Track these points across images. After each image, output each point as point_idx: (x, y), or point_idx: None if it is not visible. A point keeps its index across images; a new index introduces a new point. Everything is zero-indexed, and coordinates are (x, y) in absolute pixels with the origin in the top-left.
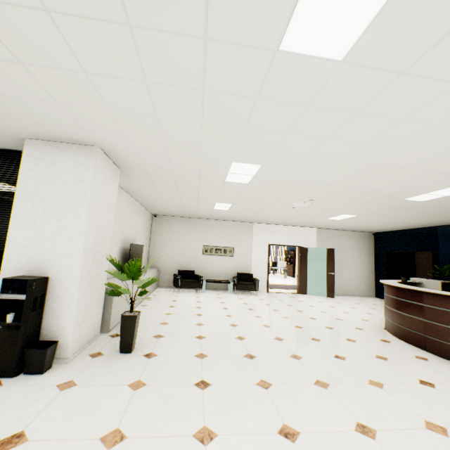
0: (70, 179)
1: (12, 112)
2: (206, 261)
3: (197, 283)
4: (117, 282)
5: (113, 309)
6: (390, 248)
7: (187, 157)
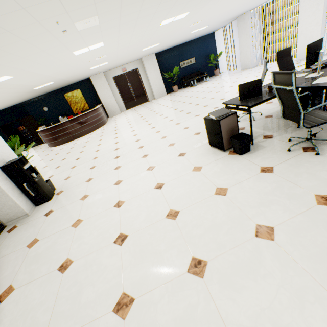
0: None
1: None
2: None
3: None
4: None
5: None
6: (1, 123)
7: None
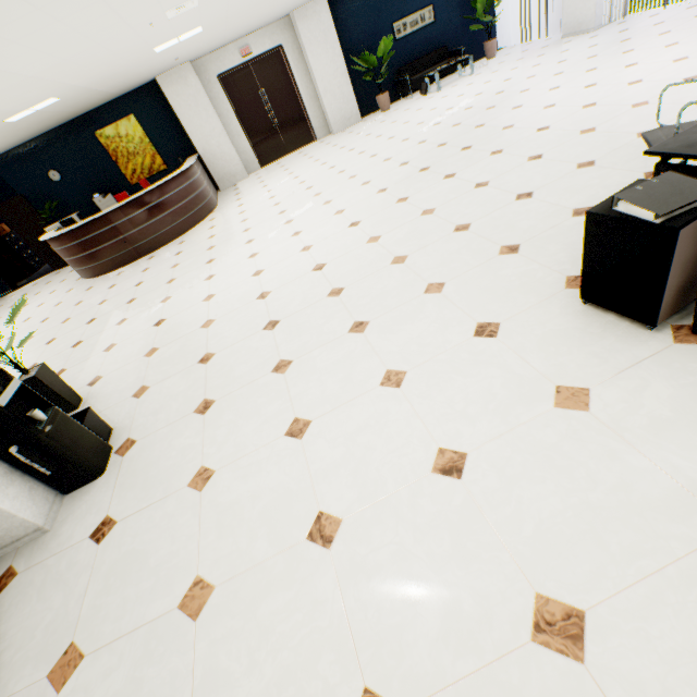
0: None
1: None
2: None
3: None
4: None
5: None
6: None
7: None
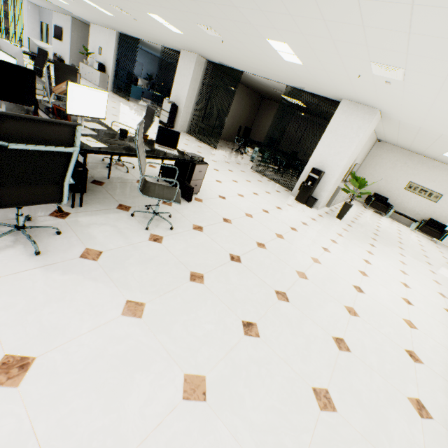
0: (354, 127)
1: (350, 94)
2: (403, 196)
3: (384, 209)
4: (340, 184)
5: (335, 197)
6: None
7: (436, 127)
